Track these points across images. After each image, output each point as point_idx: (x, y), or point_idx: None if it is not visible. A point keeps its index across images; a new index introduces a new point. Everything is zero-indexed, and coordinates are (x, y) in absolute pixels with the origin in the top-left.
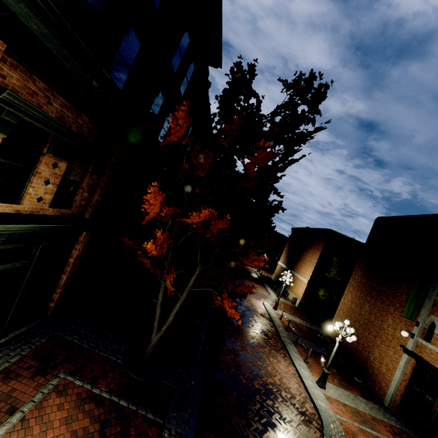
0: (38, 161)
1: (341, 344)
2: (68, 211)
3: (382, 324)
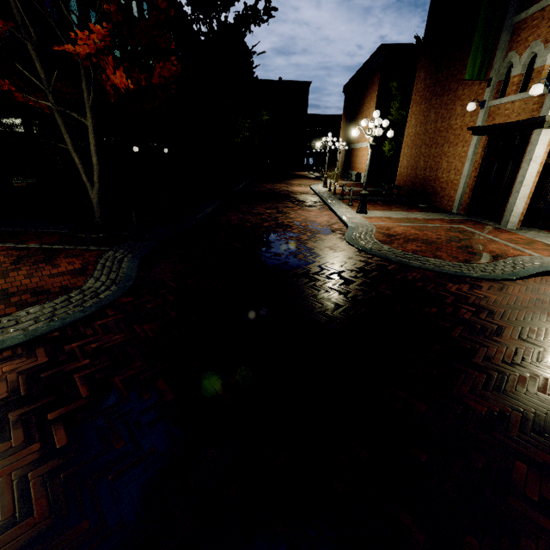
0: None
1: (408, 186)
2: None
3: (450, 121)
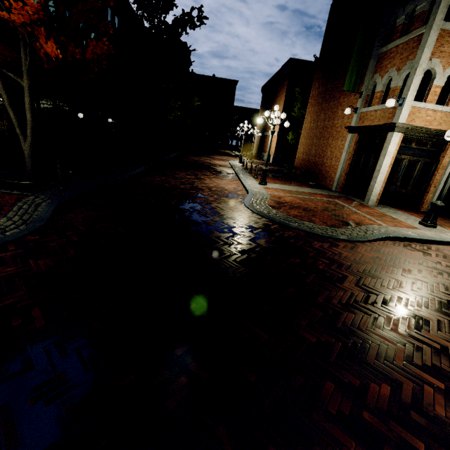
0: None
1: (303, 168)
2: None
3: (334, 121)
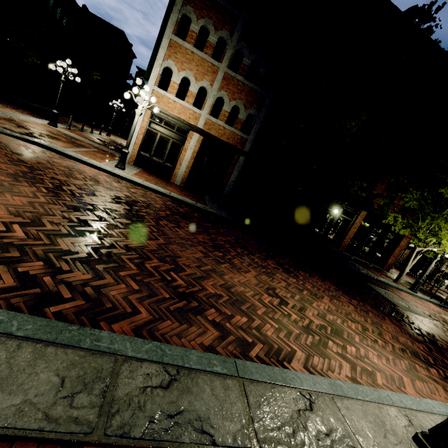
0: None
1: None
2: None
3: None
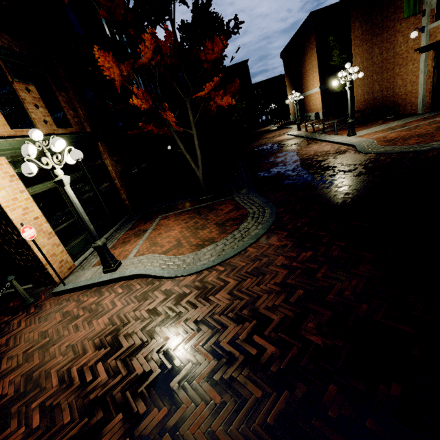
0: (15, 90)
1: (369, 108)
2: (72, 129)
3: (395, 50)
